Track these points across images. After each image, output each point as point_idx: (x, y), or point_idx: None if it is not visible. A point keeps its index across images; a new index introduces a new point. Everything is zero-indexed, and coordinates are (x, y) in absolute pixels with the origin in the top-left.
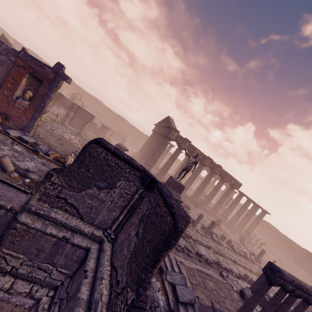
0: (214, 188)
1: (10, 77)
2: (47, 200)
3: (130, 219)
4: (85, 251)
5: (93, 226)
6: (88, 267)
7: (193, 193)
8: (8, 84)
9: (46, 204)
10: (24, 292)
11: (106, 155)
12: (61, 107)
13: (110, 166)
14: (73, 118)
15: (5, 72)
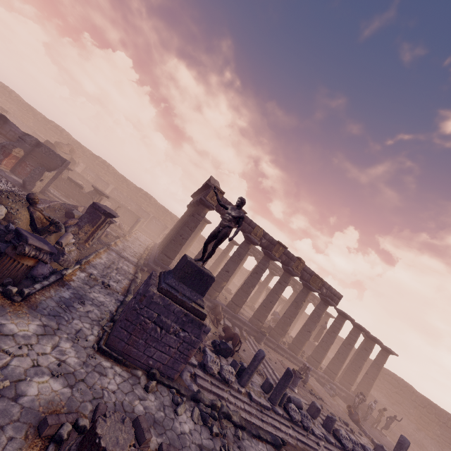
0: (293, 304)
1: None
2: None
3: None
4: None
5: None
6: None
7: (254, 312)
8: None
9: None
10: None
11: None
12: (1, 140)
13: None
14: (24, 161)
15: None
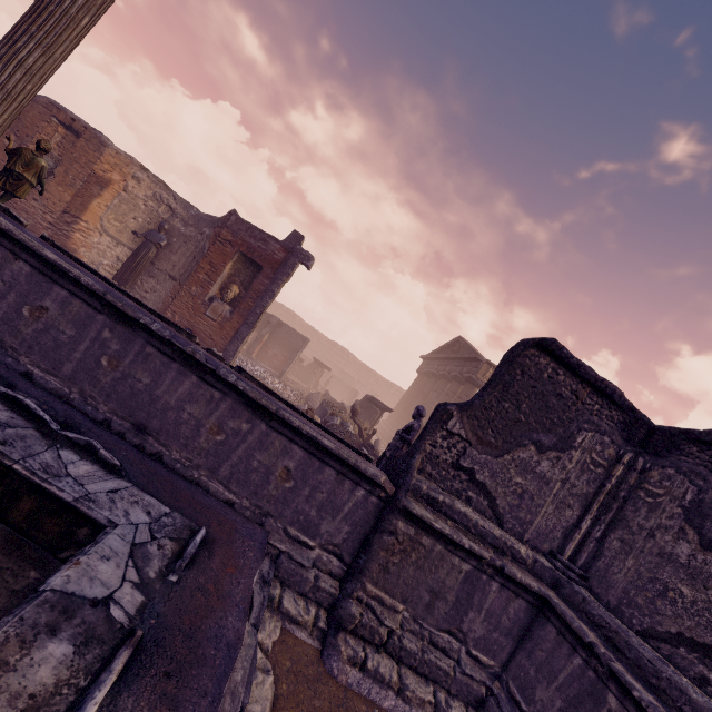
0: None
1: (206, 261)
2: (433, 474)
3: (624, 524)
4: (527, 605)
5: (522, 544)
6: (591, 637)
7: None
8: (200, 274)
9: (433, 483)
10: (427, 703)
11: (553, 373)
12: None
13: (561, 399)
14: (266, 344)
15: (192, 255)
